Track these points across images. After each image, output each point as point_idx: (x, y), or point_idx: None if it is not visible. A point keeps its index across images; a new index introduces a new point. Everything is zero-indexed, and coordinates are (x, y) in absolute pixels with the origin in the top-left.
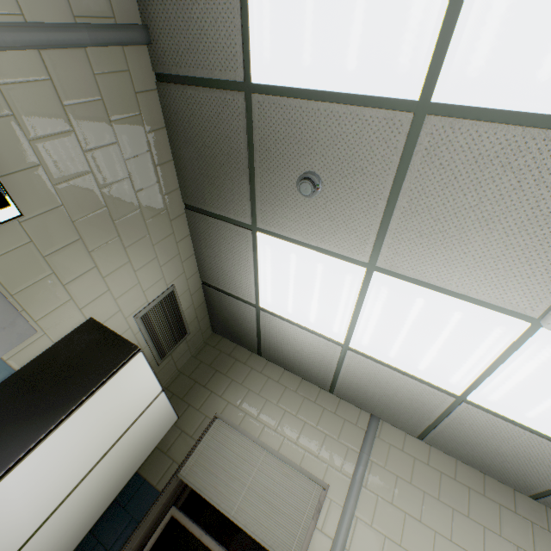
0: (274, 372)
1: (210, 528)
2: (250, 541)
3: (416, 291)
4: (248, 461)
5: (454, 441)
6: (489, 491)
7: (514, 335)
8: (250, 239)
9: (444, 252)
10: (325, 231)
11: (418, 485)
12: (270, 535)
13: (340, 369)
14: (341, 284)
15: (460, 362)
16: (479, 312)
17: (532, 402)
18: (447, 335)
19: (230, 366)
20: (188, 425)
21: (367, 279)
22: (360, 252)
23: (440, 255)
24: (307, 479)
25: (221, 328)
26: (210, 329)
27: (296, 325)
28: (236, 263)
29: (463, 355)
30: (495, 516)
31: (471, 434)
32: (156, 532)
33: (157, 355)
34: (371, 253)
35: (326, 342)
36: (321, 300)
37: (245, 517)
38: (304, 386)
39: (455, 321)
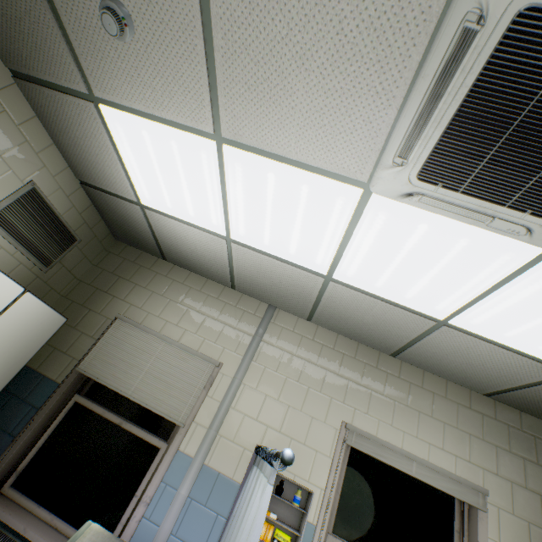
0: (180, 275)
1: (114, 407)
2: (151, 412)
3: (265, 165)
4: (147, 351)
5: (332, 318)
6: (360, 354)
7: (353, 205)
8: (97, 116)
9: (275, 110)
10: (161, 94)
11: (302, 356)
12: (164, 405)
13: (233, 265)
14: (200, 166)
15: (319, 241)
16: (321, 182)
17: (378, 273)
18: (302, 213)
19: (134, 272)
20: (89, 328)
21: (221, 156)
22: (203, 120)
23: (273, 114)
24: (202, 360)
25: (122, 235)
26: (112, 237)
27: (182, 222)
28: (98, 152)
29: (320, 234)
30: (360, 372)
31: (342, 310)
32: (60, 415)
33: (38, 263)
34: (214, 120)
35: (212, 237)
36: (191, 189)
37: (142, 395)
38: (209, 286)
39: (305, 196)
